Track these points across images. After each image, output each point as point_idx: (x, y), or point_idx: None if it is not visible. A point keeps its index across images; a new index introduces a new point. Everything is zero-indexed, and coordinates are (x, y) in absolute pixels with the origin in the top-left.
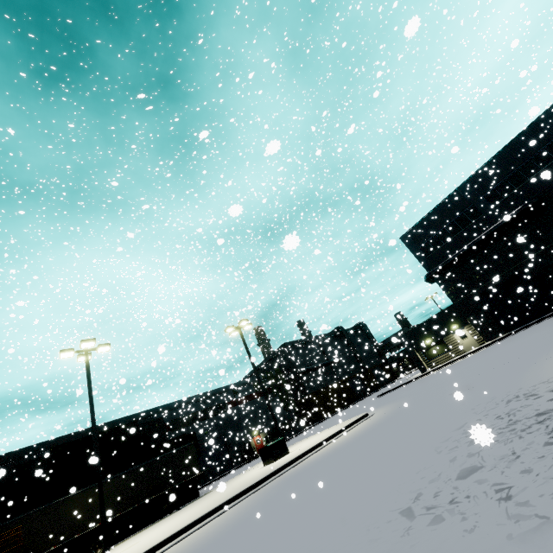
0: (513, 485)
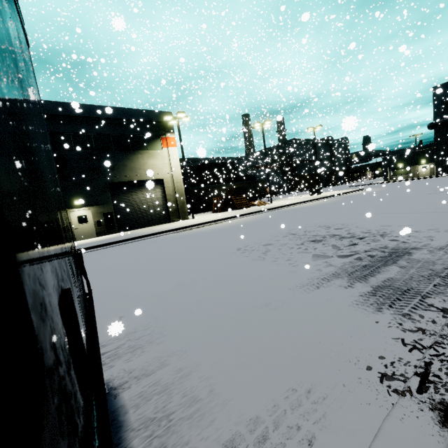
0: None
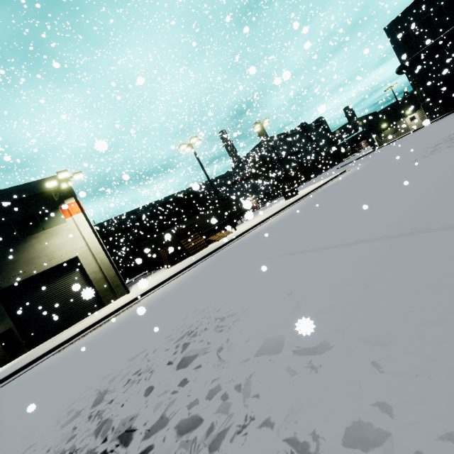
0: (452, 145)
